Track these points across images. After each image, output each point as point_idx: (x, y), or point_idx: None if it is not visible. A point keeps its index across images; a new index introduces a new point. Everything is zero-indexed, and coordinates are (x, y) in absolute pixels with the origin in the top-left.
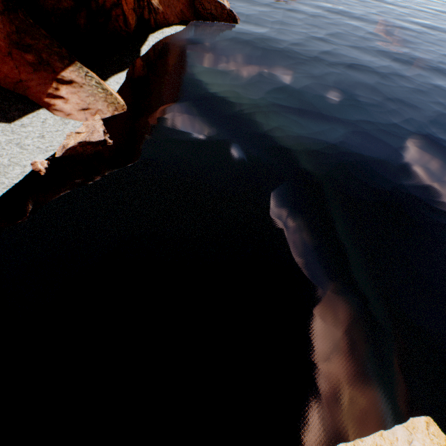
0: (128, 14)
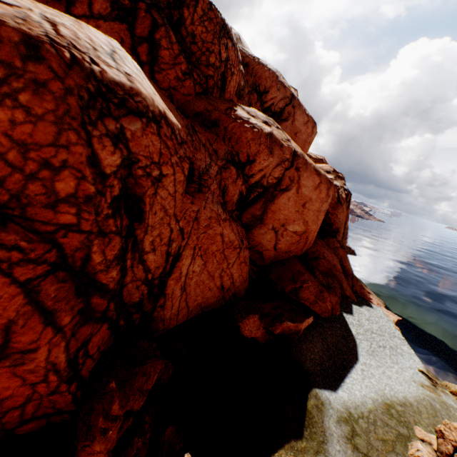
0: None
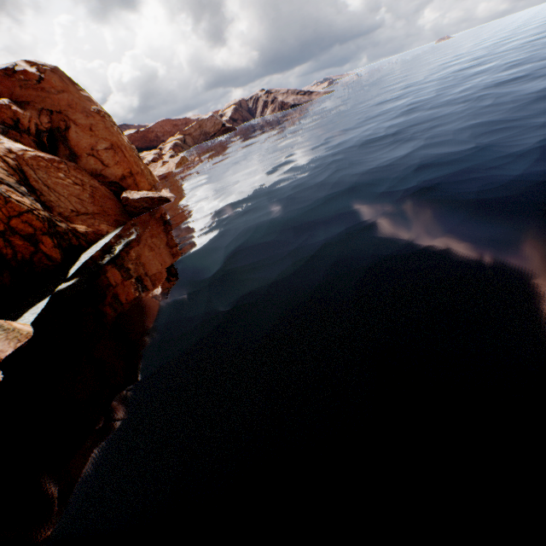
0: (51, 252)
